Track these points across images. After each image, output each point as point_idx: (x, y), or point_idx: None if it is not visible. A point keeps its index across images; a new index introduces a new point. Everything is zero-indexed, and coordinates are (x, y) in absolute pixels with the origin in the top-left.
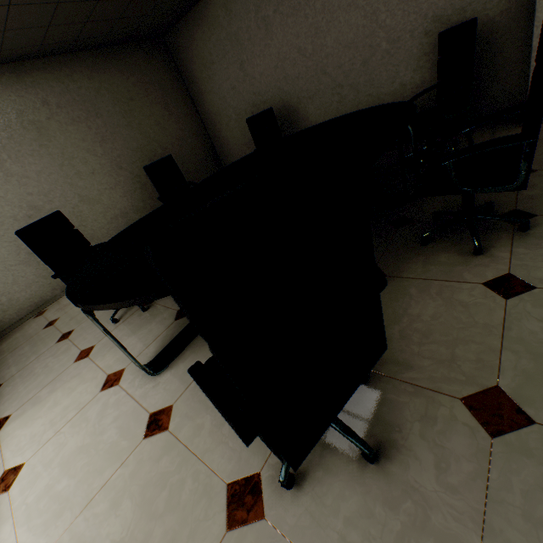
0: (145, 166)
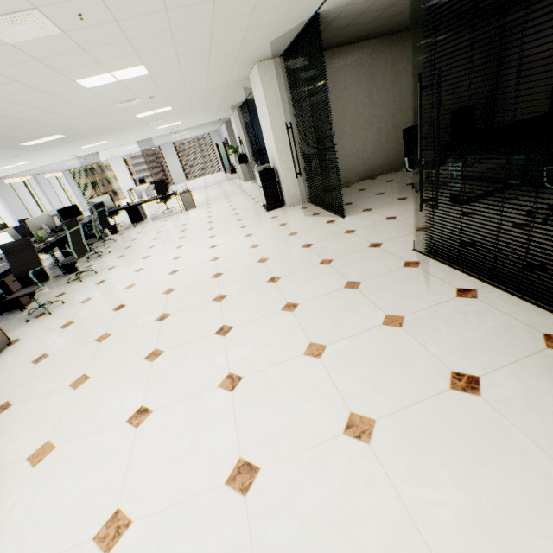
0: (453, 110)
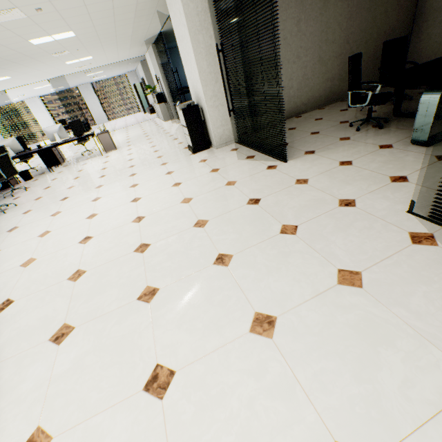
0: (386, 41)
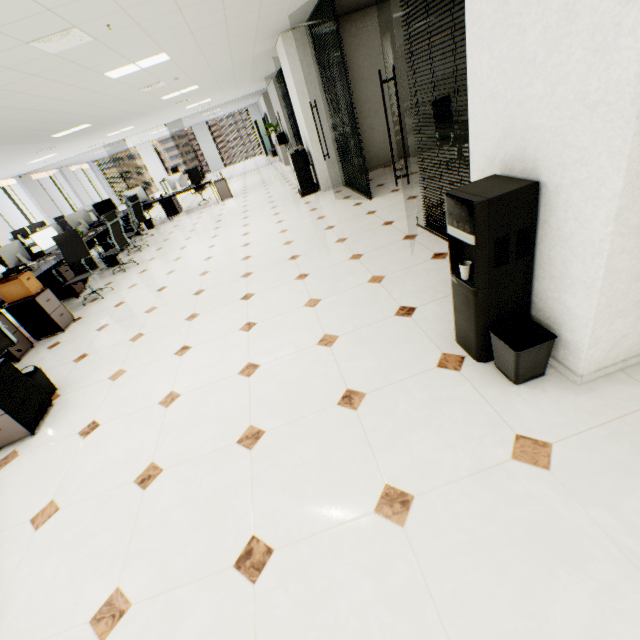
0: None
